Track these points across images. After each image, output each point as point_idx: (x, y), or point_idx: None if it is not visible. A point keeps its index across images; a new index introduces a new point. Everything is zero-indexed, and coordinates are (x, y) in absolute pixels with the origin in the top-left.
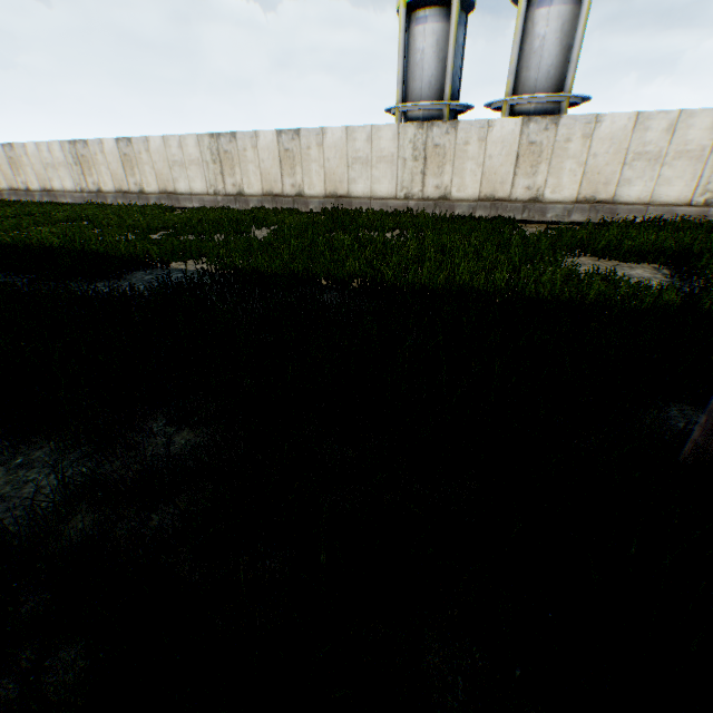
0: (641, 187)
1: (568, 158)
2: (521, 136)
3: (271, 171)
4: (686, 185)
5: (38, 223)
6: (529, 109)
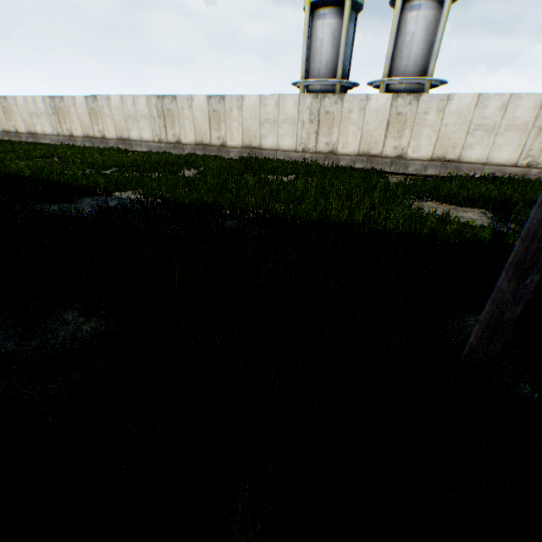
0: (479, 151)
1: (426, 126)
2: (391, 108)
3: (202, 126)
4: (514, 151)
5: (20, 158)
6: (400, 88)
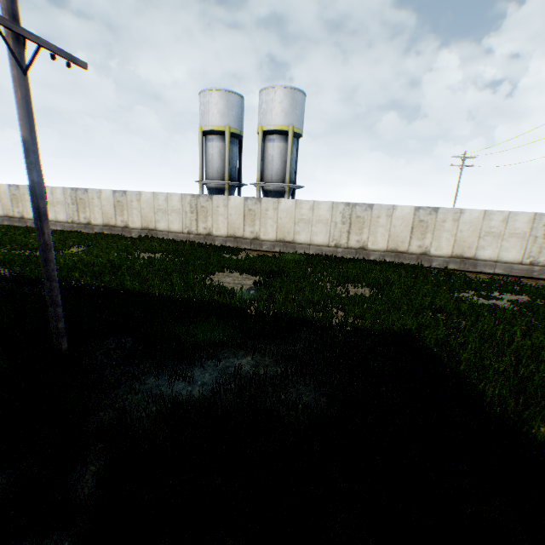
0: (305, 236)
1: (269, 218)
2: (245, 205)
3: (109, 211)
4: (325, 236)
5: None
6: (271, 189)
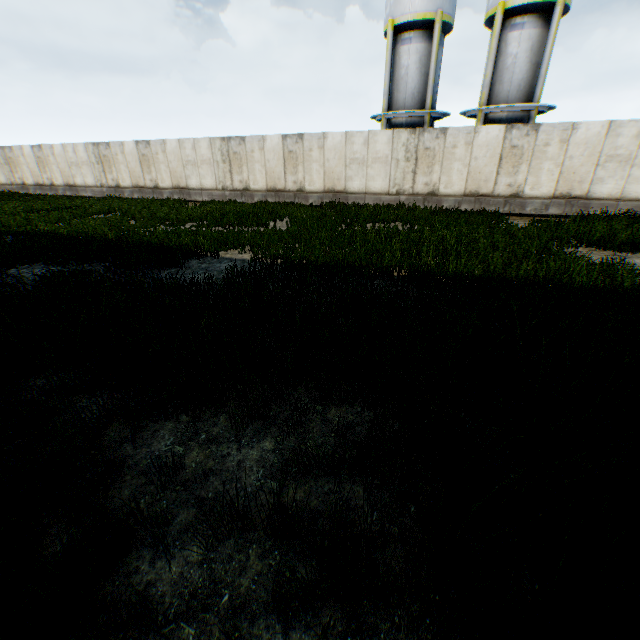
0: (612, 185)
1: (546, 160)
2: (504, 140)
3: (275, 169)
4: None
5: (76, 215)
6: (501, 117)
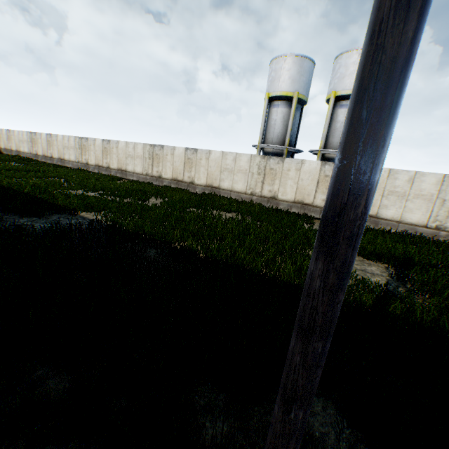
0: (394, 211)
1: None
2: (321, 171)
3: (178, 167)
4: (423, 214)
5: (37, 176)
6: (333, 156)
